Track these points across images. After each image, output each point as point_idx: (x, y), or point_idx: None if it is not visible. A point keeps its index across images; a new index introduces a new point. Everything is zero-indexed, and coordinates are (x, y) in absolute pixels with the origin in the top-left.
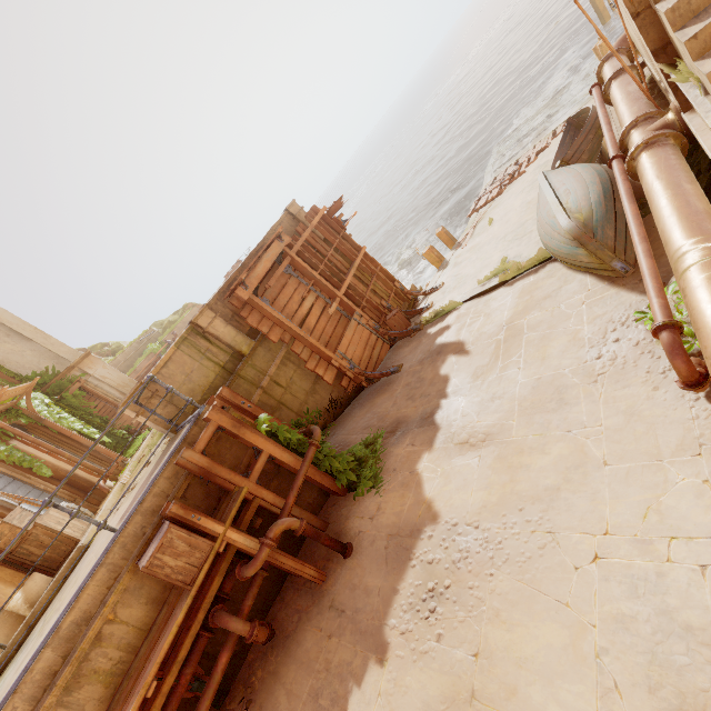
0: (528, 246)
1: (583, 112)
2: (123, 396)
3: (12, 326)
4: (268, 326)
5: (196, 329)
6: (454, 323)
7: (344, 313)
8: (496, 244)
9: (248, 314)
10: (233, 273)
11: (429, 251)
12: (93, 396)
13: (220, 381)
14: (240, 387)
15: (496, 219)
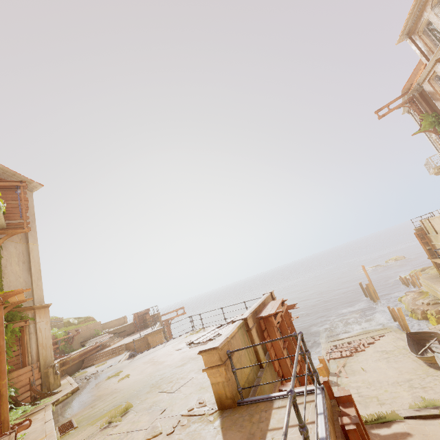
0: (439, 395)
1: (420, 333)
2: (36, 355)
3: (32, 259)
4: (273, 353)
5: (244, 325)
6: (415, 432)
7: (298, 379)
8: (391, 385)
9: (266, 337)
10: (257, 306)
11: (322, 367)
12: (20, 340)
13: (251, 377)
14: (262, 393)
15: (366, 369)
